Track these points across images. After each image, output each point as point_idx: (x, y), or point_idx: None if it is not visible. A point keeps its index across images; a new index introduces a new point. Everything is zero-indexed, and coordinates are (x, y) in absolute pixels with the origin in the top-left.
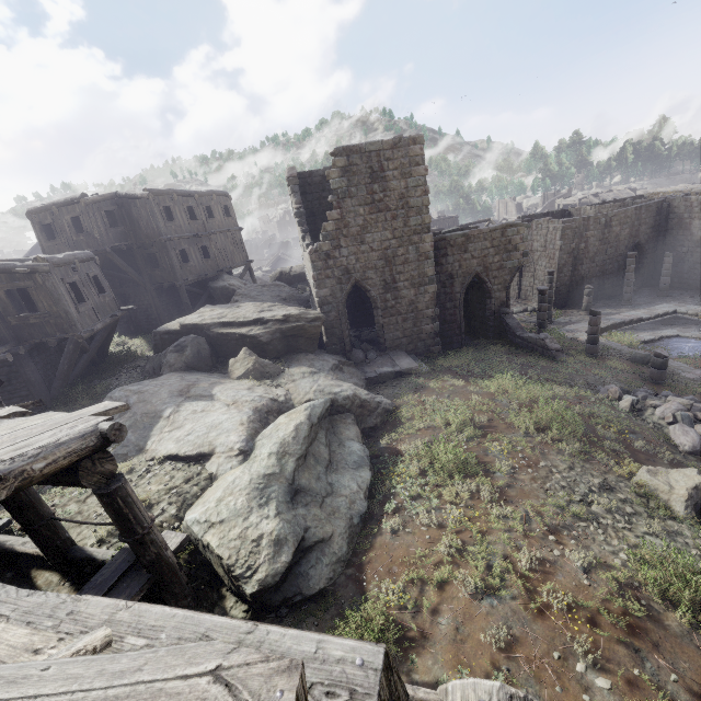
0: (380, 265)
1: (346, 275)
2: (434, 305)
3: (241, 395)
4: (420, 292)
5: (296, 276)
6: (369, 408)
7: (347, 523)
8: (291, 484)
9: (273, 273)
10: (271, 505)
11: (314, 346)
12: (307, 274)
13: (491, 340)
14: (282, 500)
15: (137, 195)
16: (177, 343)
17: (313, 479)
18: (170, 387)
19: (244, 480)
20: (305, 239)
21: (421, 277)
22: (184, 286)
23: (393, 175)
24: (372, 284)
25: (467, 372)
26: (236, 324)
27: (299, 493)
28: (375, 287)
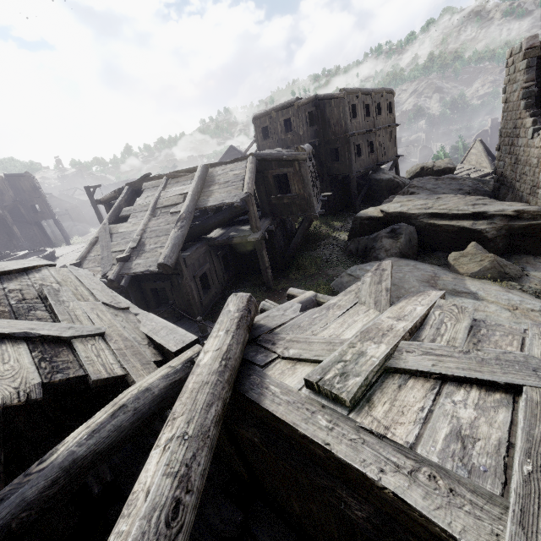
0: None
1: None
2: None
3: (518, 300)
4: None
5: (439, 171)
6: None
7: None
8: None
9: (411, 168)
10: None
11: None
12: (503, 166)
13: None
14: None
15: (333, 95)
16: (390, 229)
17: None
18: (413, 274)
19: None
20: (535, 123)
21: None
22: (354, 177)
23: None
24: None
25: None
26: (446, 216)
27: None
28: None
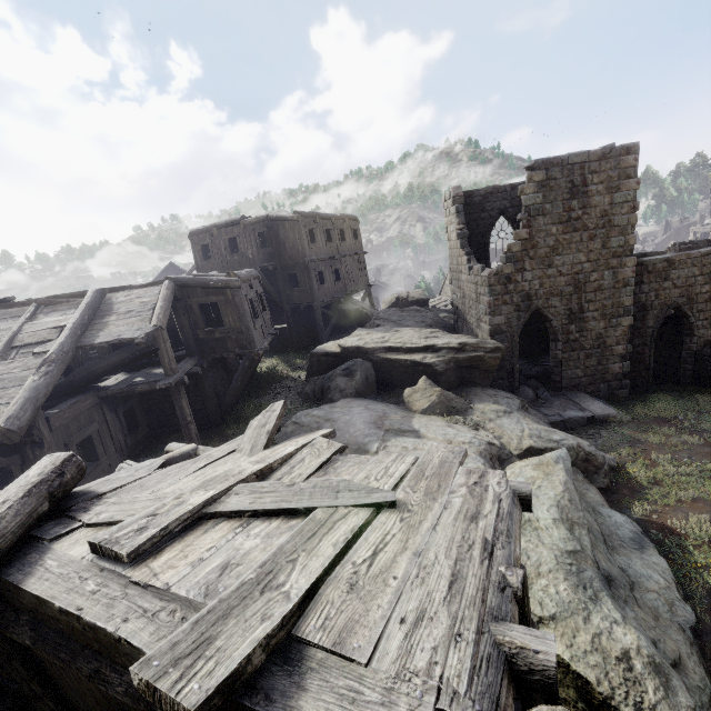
0: (567, 292)
1: (526, 302)
2: (626, 340)
3: (453, 434)
4: (610, 325)
5: (414, 302)
6: (595, 462)
7: (683, 636)
8: (598, 568)
9: (387, 298)
10: (604, 601)
11: (489, 380)
12: (457, 299)
13: (689, 386)
14: (607, 593)
15: (287, 217)
16: (346, 366)
17: (607, 561)
18: (361, 415)
19: (545, 556)
20: (470, 261)
21: (614, 307)
22: (319, 307)
23: (597, 190)
24: (555, 313)
25: (690, 427)
26: (402, 350)
27: (610, 582)
28: (557, 316)
